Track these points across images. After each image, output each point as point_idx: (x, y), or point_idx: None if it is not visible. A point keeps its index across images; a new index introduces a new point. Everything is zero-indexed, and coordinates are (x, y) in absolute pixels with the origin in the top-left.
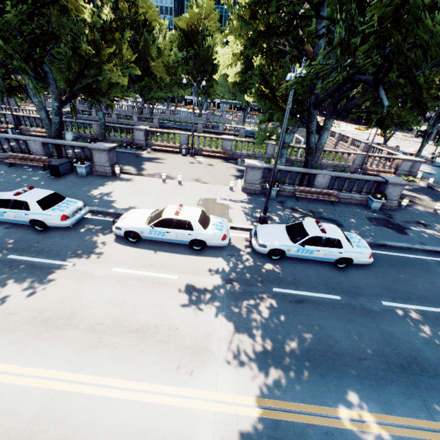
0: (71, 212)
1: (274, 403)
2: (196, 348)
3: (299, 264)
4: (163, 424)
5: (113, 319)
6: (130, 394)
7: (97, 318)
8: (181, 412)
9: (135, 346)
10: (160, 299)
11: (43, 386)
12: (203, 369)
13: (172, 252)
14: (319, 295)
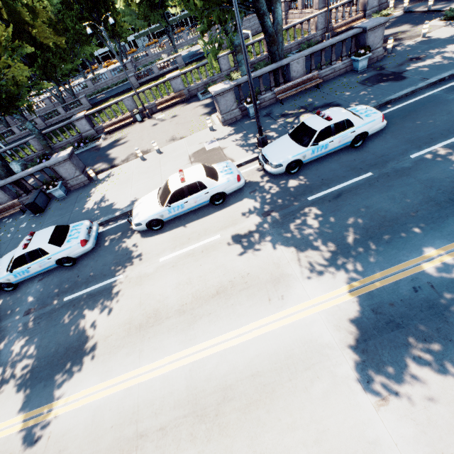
0: (85, 235)
1: (360, 282)
2: (274, 279)
3: (318, 164)
4: (285, 340)
5: (191, 296)
6: (246, 336)
7: (178, 302)
8: (293, 327)
9: (224, 304)
10: (218, 260)
11: (177, 366)
12: (290, 290)
13: (200, 218)
14: (352, 182)
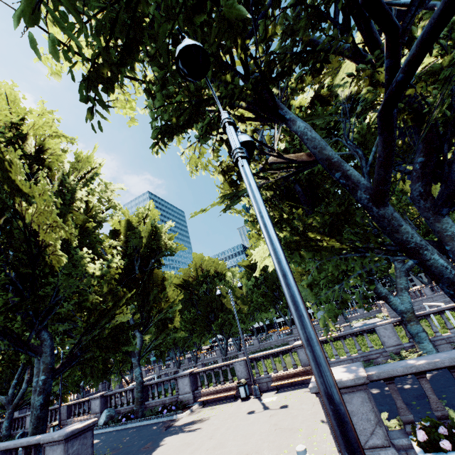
0: None
1: None
2: None
3: None
4: None
5: None
6: None
7: None
8: None
9: None
10: None
11: None
12: None
13: None
14: None
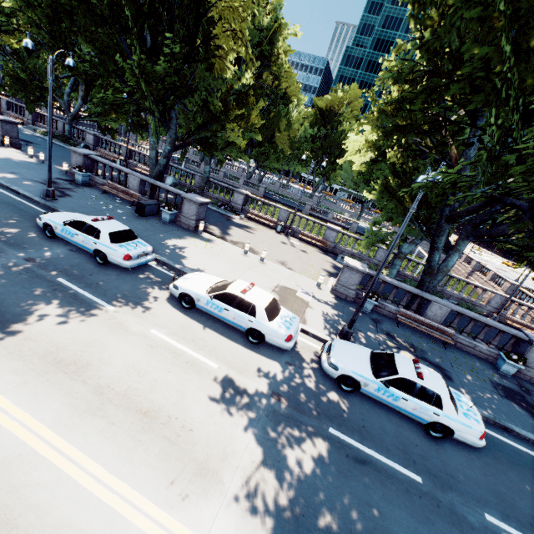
0: (136, 254)
1: None
2: (204, 467)
3: (375, 408)
4: None
5: (126, 387)
6: (103, 492)
7: (110, 379)
8: None
9: (136, 431)
10: (187, 385)
11: (20, 435)
12: (201, 500)
13: (223, 335)
14: (390, 464)
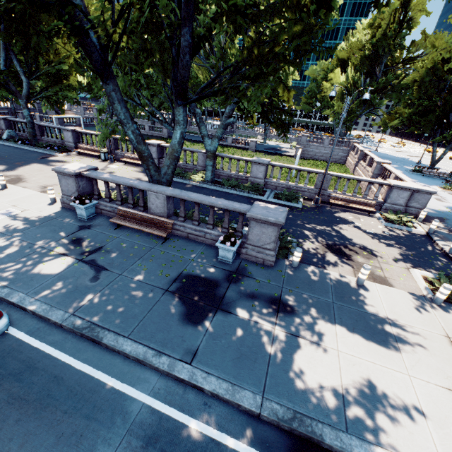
0: None
1: None
2: None
3: None
4: None
5: None
6: None
7: None
8: None
9: None
10: None
11: None
12: None
13: None
14: None
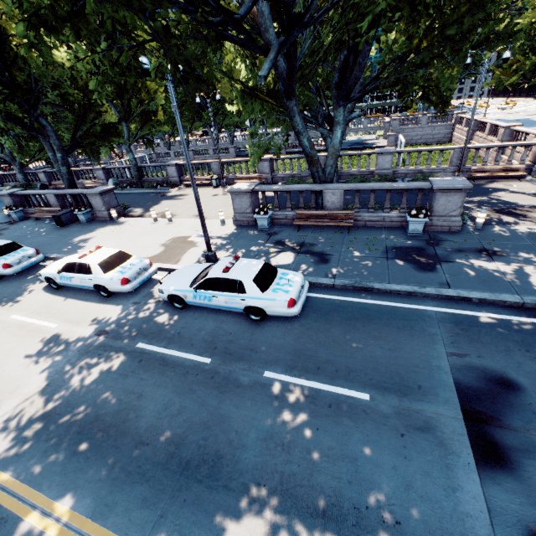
0: (14, 261)
1: None
2: None
3: (206, 314)
4: None
5: None
6: None
7: None
8: None
9: None
10: (17, 347)
11: None
12: None
13: (81, 299)
14: (184, 356)
